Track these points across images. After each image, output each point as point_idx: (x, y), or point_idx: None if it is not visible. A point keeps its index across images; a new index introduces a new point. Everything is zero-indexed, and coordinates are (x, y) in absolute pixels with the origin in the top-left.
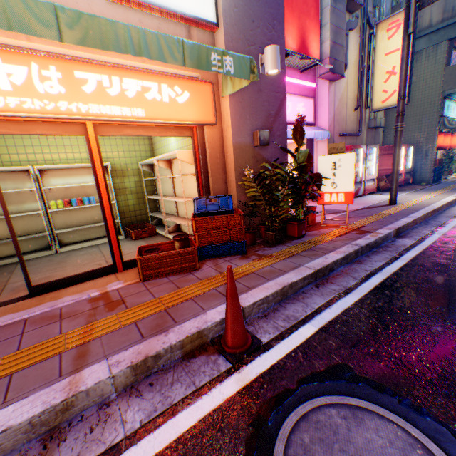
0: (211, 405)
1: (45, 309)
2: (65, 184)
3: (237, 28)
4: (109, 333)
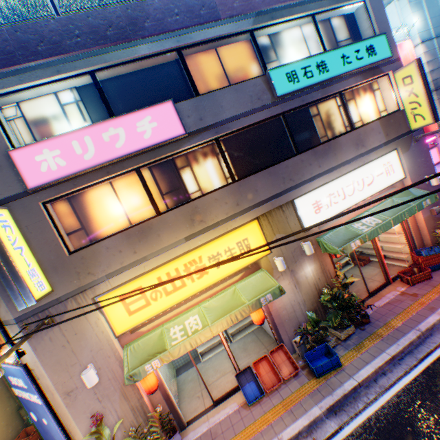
0: None
1: (387, 299)
2: None
3: (413, 174)
4: (428, 302)
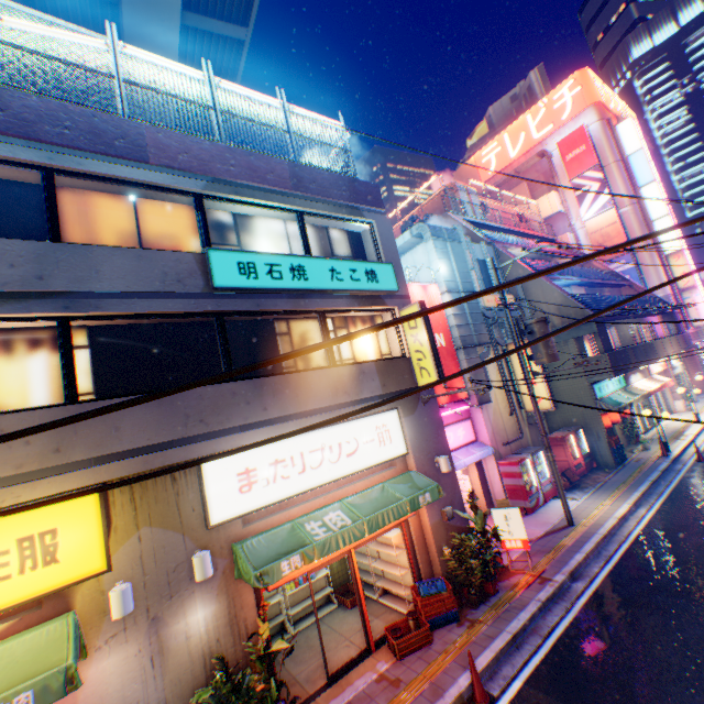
0: None
1: (353, 692)
2: None
3: (419, 449)
4: (410, 701)
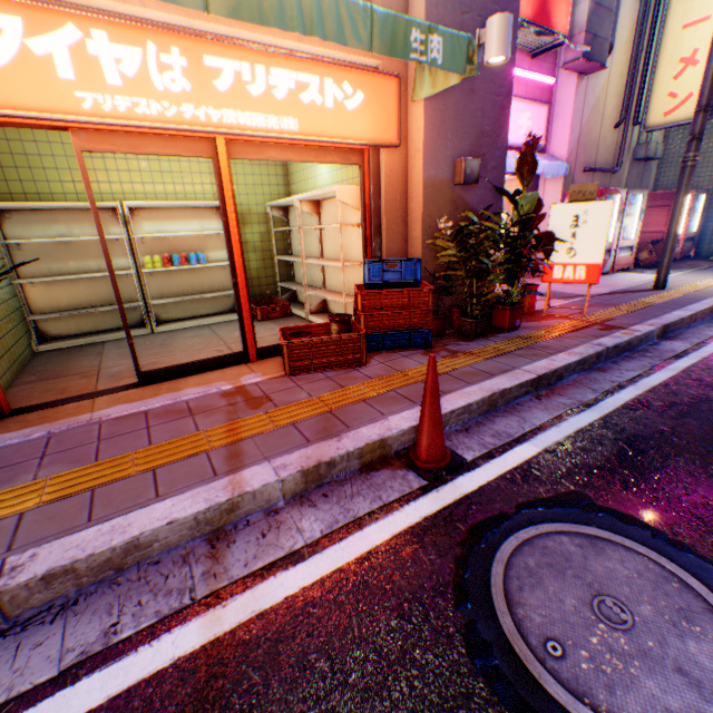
0: (406, 521)
1: (166, 402)
2: (163, 233)
3: None
4: (262, 433)
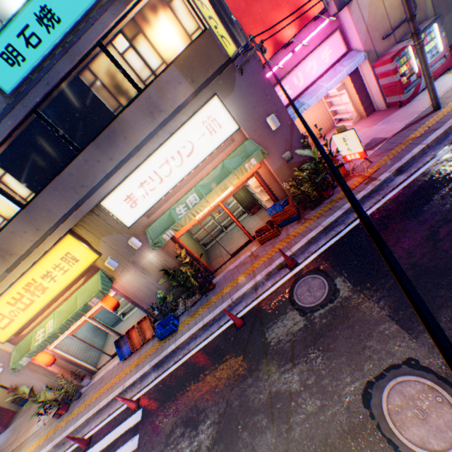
0: (284, 280)
1: (239, 262)
2: None
3: (248, 121)
4: (258, 267)
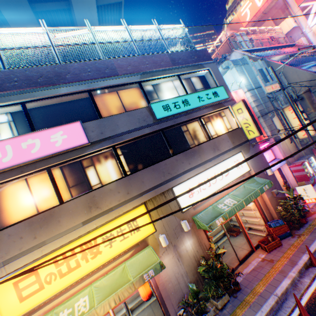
0: None
1: (252, 266)
2: None
3: (255, 167)
4: (281, 267)
